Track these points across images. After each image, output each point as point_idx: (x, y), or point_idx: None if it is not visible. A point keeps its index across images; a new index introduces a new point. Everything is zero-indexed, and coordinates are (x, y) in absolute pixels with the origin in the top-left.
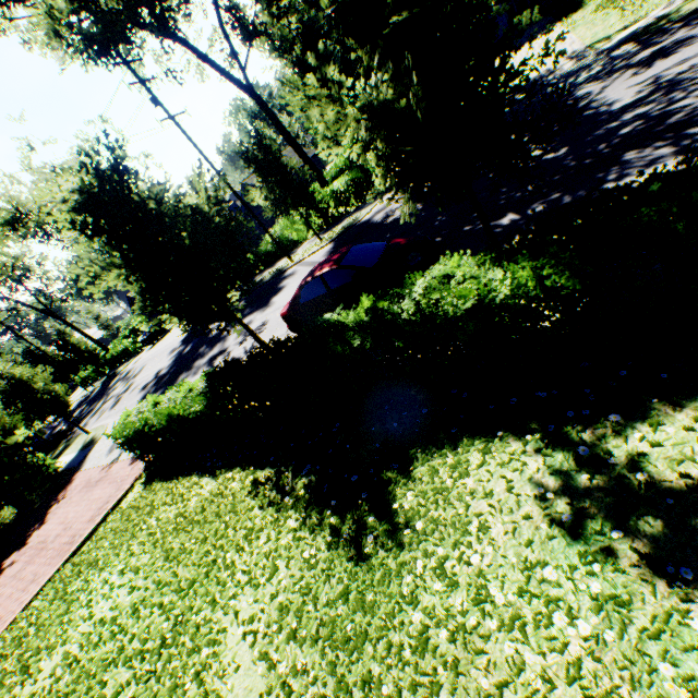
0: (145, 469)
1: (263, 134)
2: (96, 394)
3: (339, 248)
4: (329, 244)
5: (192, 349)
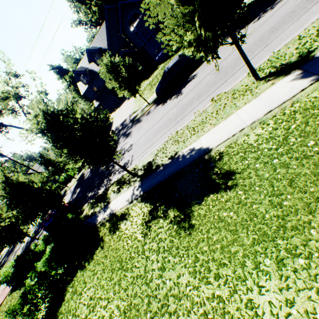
0: (11, 288)
1: (43, 155)
2: (11, 249)
3: (76, 186)
4: (77, 181)
5: (38, 228)
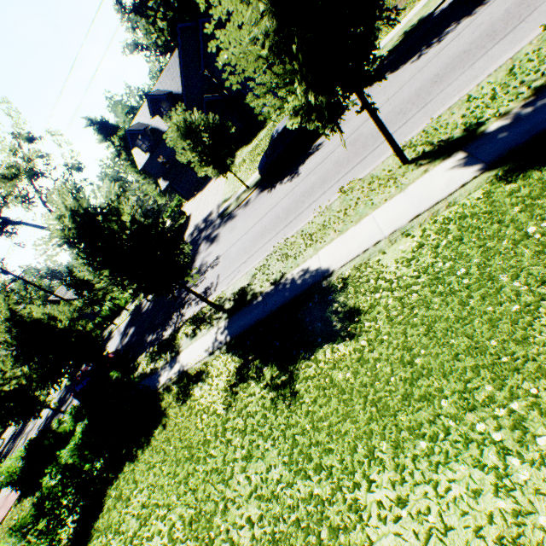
0: (20, 494)
1: (74, 271)
2: (20, 429)
3: (129, 323)
4: (130, 316)
5: (65, 394)
